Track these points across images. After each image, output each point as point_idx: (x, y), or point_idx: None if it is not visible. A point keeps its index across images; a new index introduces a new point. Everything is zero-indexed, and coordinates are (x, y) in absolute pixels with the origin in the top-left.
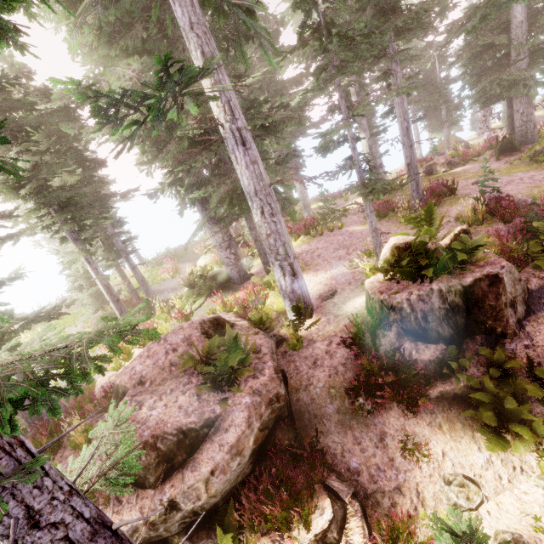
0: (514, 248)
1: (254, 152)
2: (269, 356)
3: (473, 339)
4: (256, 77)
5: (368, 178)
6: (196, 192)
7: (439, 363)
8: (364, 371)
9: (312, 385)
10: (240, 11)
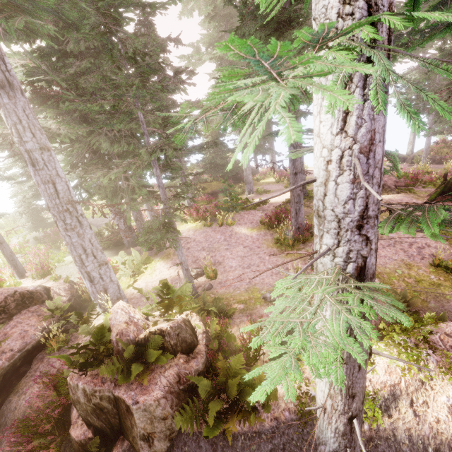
0: (220, 367)
1: (52, 171)
2: (10, 354)
3: (123, 440)
4: (219, 53)
5: (150, 224)
6: (70, 174)
7: (82, 446)
8: (36, 414)
9: (24, 394)
10: (13, 38)
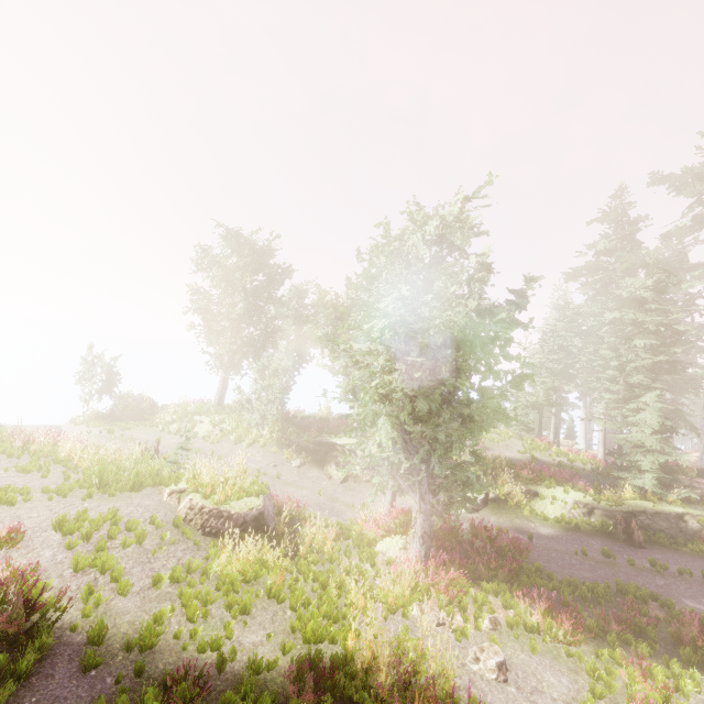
0: None
1: None
2: None
3: None
4: None
5: None
6: None
7: None
8: None
9: None
10: None
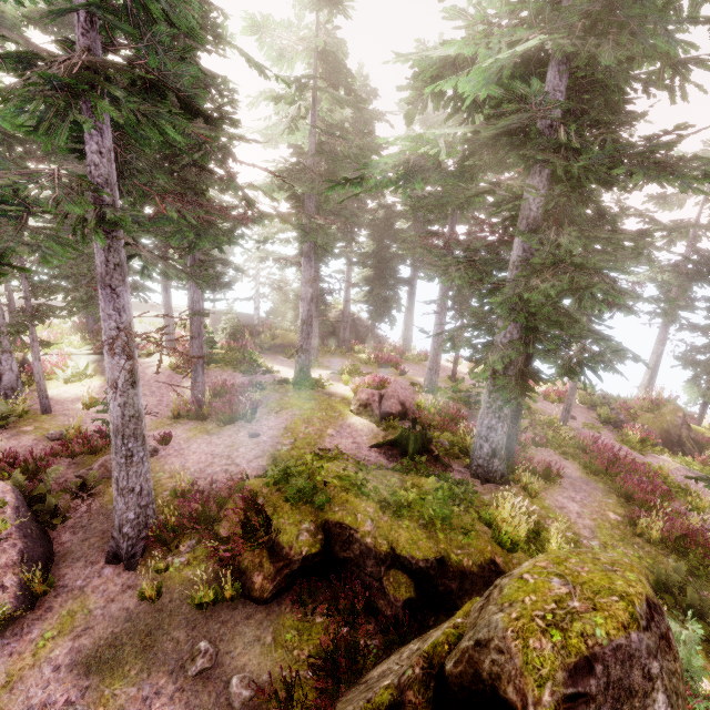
0: None
1: None
2: None
3: None
4: None
5: None
6: None
7: None
8: None
9: None
10: None
